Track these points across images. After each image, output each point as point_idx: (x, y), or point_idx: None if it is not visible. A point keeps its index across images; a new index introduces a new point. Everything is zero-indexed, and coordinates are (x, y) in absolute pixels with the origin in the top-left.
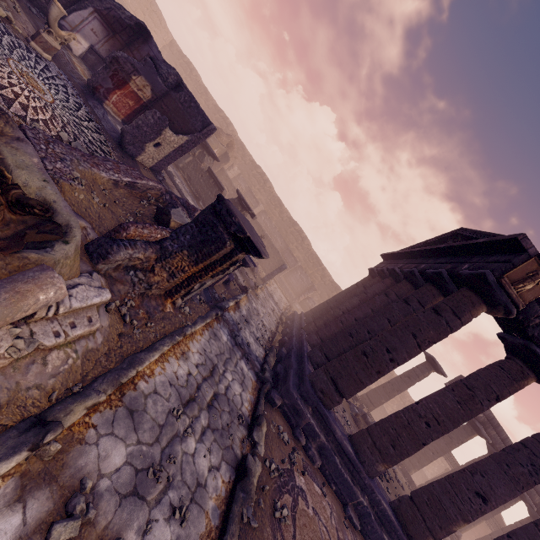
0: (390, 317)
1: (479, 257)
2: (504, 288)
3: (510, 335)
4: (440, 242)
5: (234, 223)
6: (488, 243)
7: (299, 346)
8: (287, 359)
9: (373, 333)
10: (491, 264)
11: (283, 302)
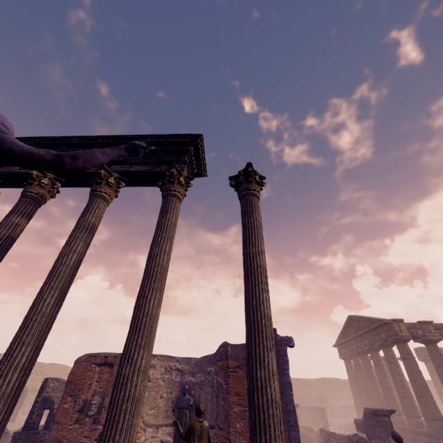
0: (397, 374)
1: (380, 329)
2: (402, 336)
3: (416, 339)
4: (348, 324)
5: (386, 411)
6: (378, 325)
7: (400, 431)
8: (413, 440)
9: (404, 386)
10: (389, 331)
11: (337, 429)
